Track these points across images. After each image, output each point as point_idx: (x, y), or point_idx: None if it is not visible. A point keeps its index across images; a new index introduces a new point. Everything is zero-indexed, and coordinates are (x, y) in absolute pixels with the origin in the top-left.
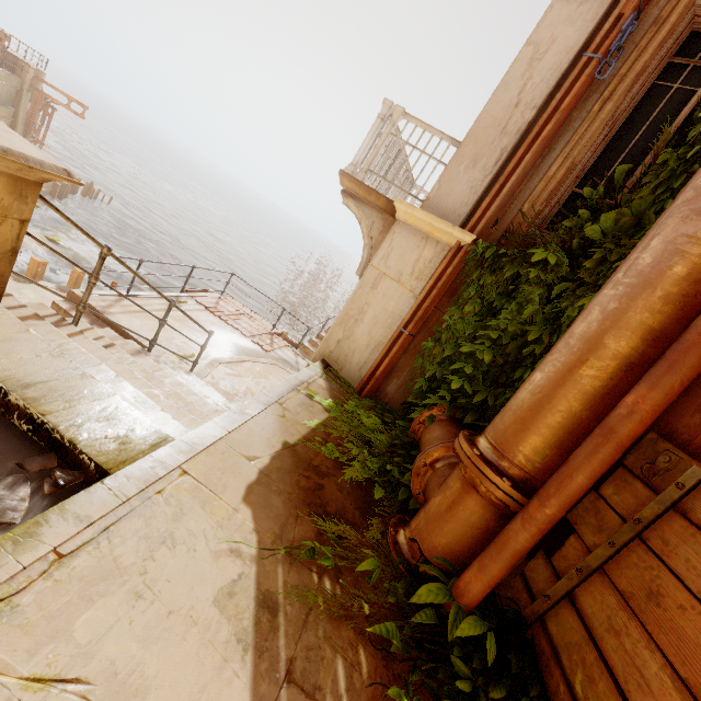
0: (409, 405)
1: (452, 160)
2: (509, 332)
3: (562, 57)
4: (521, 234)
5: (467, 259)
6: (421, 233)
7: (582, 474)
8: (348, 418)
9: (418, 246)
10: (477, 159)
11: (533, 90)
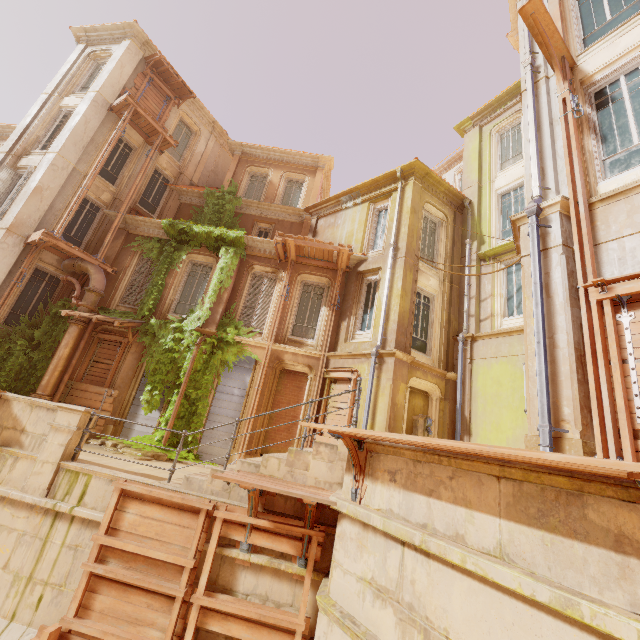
0: None
1: None
2: (16, 365)
3: (2, 274)
4: (1, 330)
5: None
6: None
7: (62, 389)
8: None
9: None
10: None
11: None
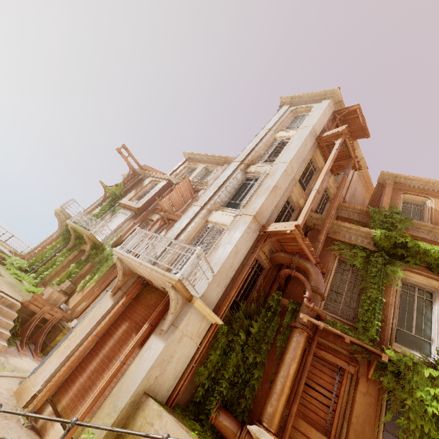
0: (195, 403)
1: (213, 280)
2: (234, 364)
3: (242, 257)
4: (225, 315)
5: (220, 331)
6: (202, 314)
7: (290, 429)
8: (198, 433)
9: (201, 321)
10: (220, 283)
11: (235, 264)
